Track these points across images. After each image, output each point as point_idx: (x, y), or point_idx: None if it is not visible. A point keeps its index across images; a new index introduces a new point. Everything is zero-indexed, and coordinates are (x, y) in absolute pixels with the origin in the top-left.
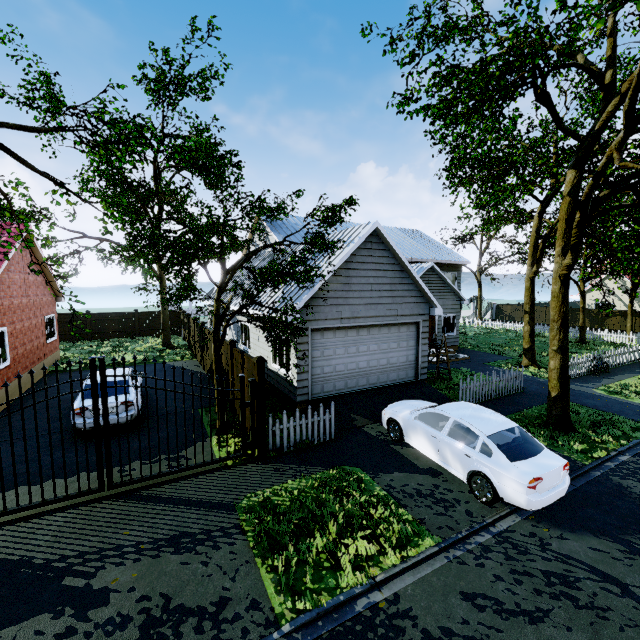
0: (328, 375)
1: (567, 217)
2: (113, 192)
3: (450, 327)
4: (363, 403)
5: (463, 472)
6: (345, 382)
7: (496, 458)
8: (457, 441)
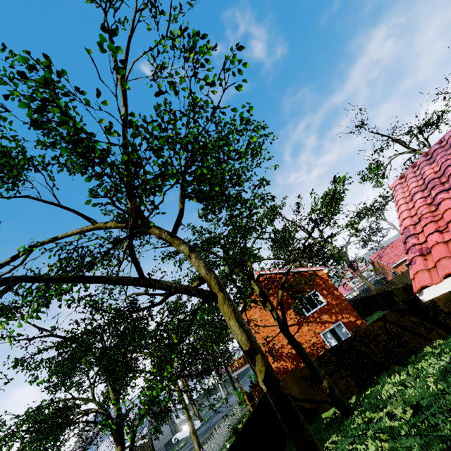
0: (156, 444)
1: (185, 381)
2: None
3: (172, 422)
4: (166, 445)
5: (189, 433)
6: (160, 445)
7: None
8: (186, 428)
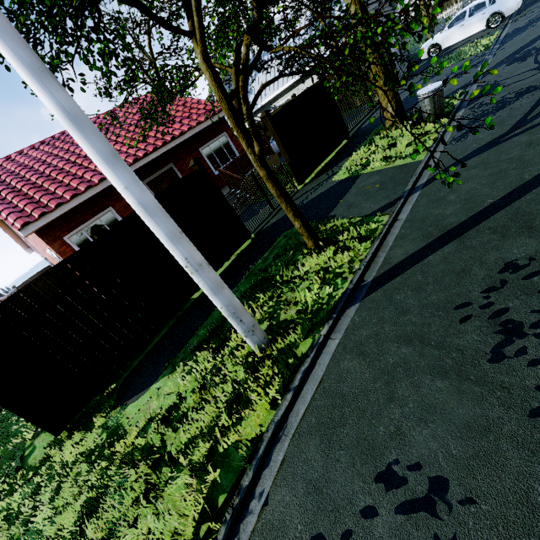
0: None
1: None
2: (100, 91)
3: None
4: None
5: (483, 25)
6: None
7: (498, 1)
8: (475, 15)
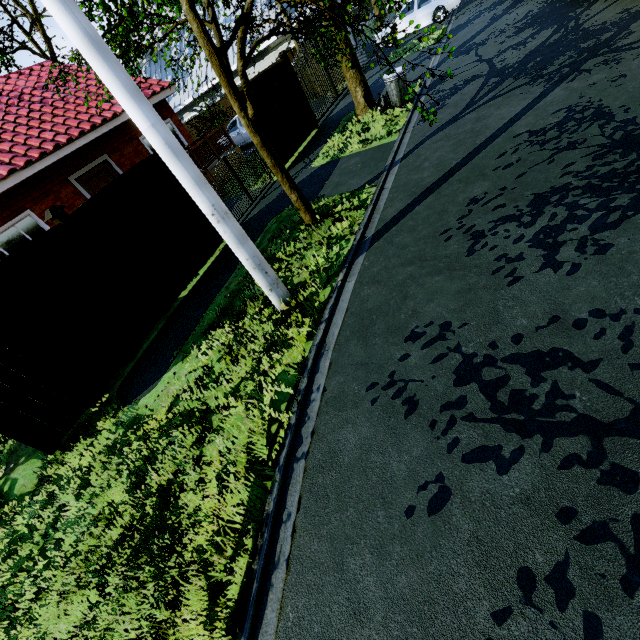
0: None
1: None
2: None
3: None
4: None
5: (430, 19)
6: None
7: None
8: (423, 7)
